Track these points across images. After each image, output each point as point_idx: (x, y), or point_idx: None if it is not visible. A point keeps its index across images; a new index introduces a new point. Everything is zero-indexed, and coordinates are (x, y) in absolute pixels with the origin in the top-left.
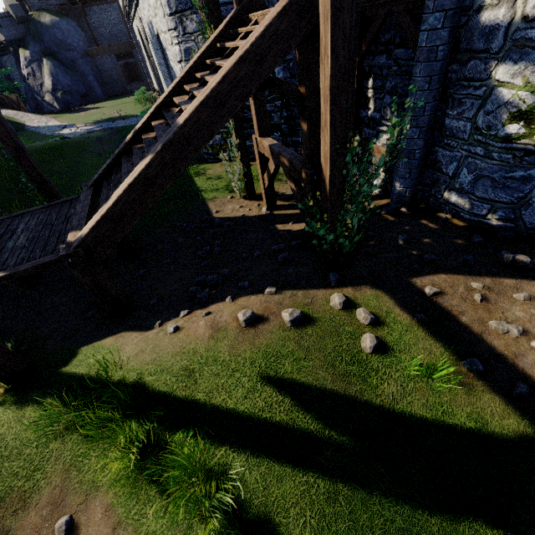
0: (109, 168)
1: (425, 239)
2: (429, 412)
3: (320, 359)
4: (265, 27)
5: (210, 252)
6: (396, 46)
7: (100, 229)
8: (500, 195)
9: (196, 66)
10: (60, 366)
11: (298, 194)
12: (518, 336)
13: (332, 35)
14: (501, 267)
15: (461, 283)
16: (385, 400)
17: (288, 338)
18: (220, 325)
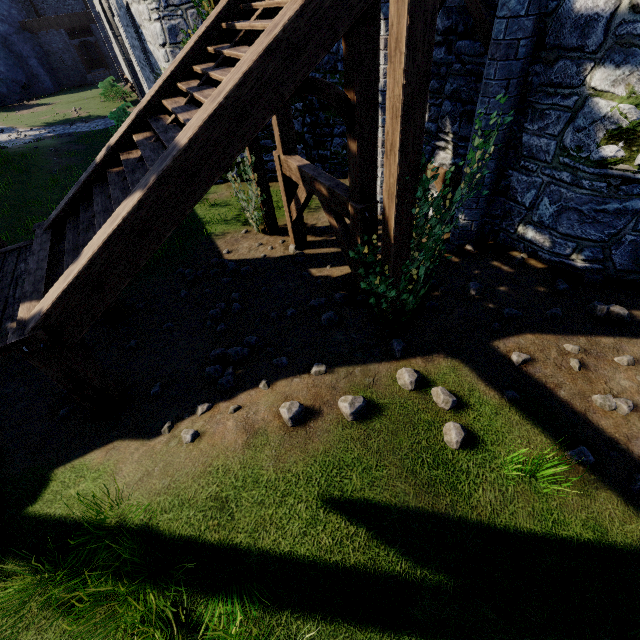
0: (73, 201)
1: (500, 287)
2: (537, 524)
3: (396, 465)
4: (302, 2)
5: (226, 311)
6: (459, 36)
7: (69, 301)
8: (588, 231)
9: (192, 55)
10: (24, 504)
11: (340, 232)
12: (628, 413)
13: (409, 21)
14: (594, 322)
15: (553, 346)
16: (483, 513)
17: (351, 438)
18: (256, 426)
